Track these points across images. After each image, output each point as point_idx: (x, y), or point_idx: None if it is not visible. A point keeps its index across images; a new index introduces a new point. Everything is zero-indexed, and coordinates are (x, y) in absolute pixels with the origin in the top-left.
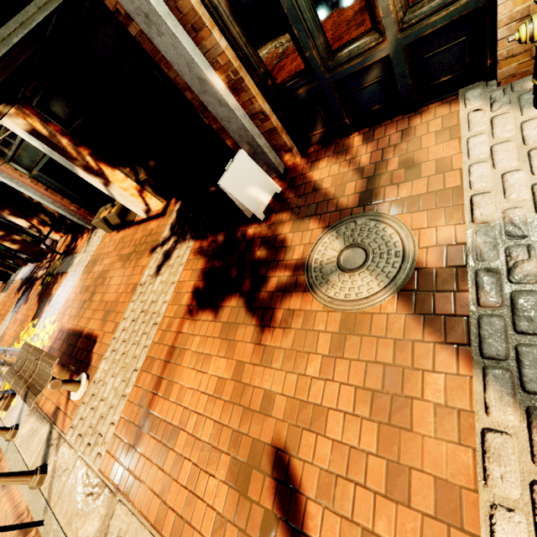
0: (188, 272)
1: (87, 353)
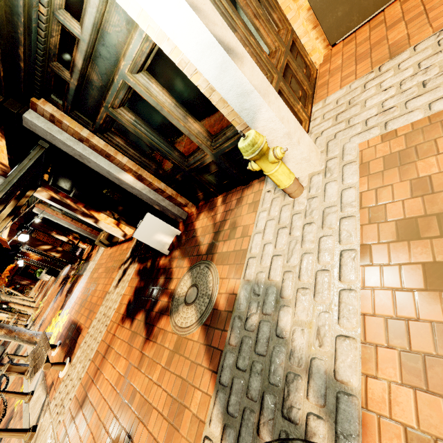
0: (129, 287)
1: (75, 341)
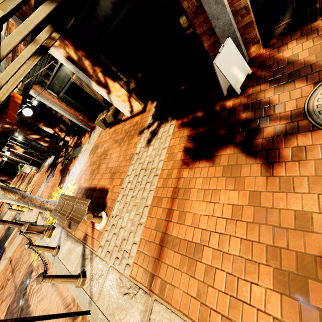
0: (175, 139)
1: (102, 200)
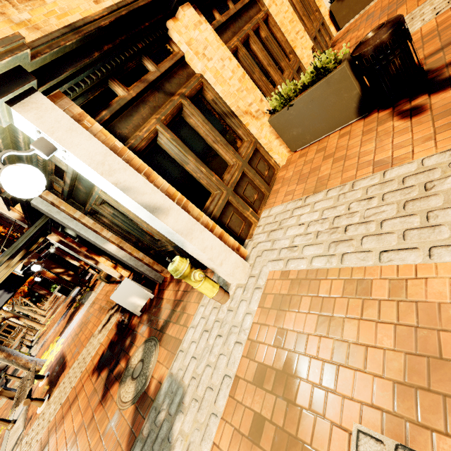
0: (107, 337)
1: (58, 378)
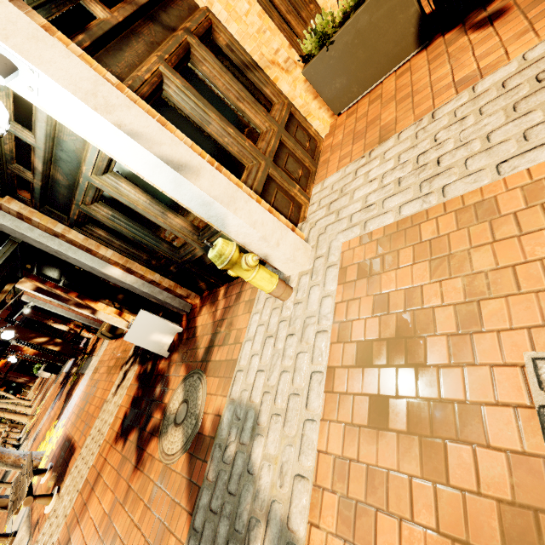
0: (127, 396)
1: (66, 465)
